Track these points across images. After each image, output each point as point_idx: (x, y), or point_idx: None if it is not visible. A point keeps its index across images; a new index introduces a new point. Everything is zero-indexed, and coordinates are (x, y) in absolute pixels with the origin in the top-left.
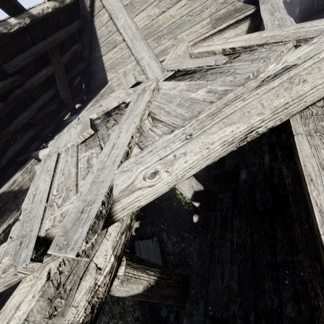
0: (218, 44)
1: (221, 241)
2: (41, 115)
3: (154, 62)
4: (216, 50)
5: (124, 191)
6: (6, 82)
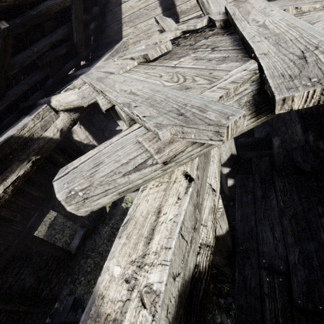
0: None
1: (265, 200)
2: (50, 57)
3: None
4: None
5: None
6: None
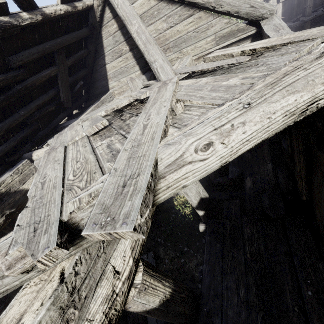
0: (235, 49)
1: (233, 251)
2: (38, 115)
3: (167, 64)
4: (234, 53)
5: (172, 165)
6: (7, 75)
